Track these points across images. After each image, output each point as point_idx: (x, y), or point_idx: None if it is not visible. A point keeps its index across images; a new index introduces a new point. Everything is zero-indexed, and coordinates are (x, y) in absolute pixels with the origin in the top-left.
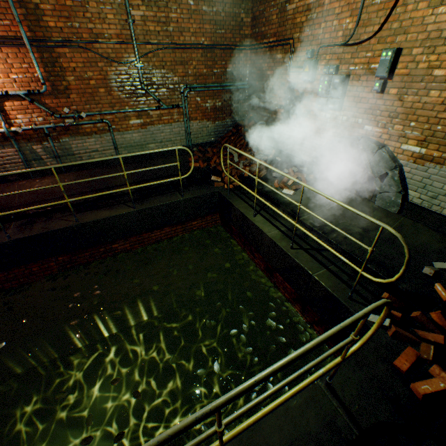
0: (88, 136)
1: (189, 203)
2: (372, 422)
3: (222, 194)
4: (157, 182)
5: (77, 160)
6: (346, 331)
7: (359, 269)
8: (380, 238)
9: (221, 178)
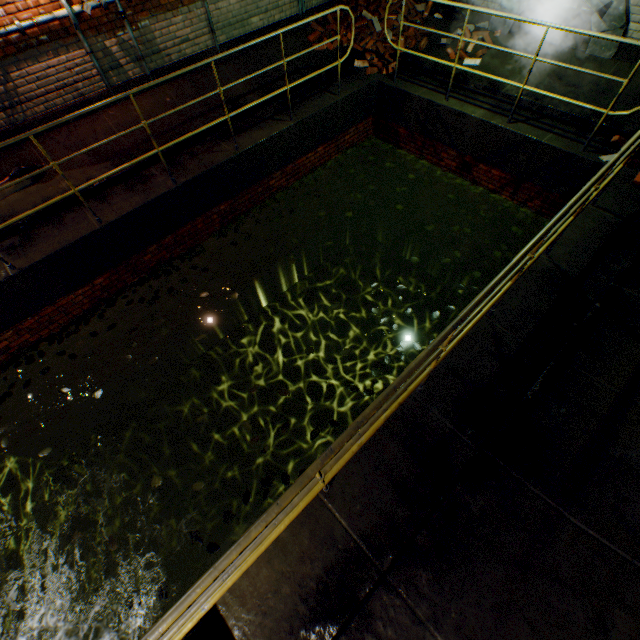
0: (172, 11)
1: (346, 105)
2: (629, 214)
3: (386, 84)
4: (316, 74)
5: (165, 63)
6: (575, 185)
7: (605, 111)
8: (595, 93)
9: (368, 63)
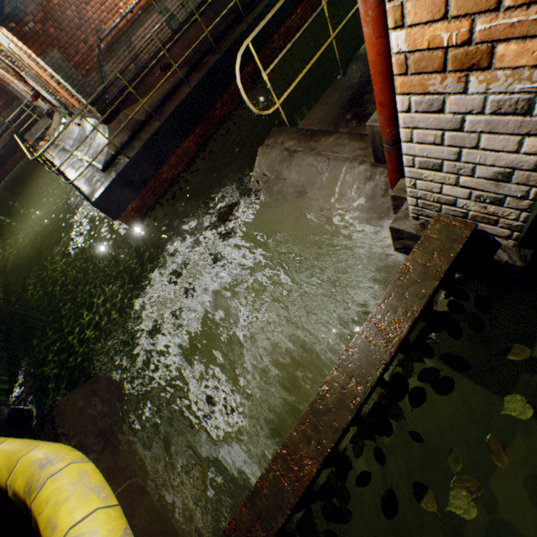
0: None
1: None
2: None
3: None
4: None
5: (194, 6)
6: None
7: None
8: None
9: None
